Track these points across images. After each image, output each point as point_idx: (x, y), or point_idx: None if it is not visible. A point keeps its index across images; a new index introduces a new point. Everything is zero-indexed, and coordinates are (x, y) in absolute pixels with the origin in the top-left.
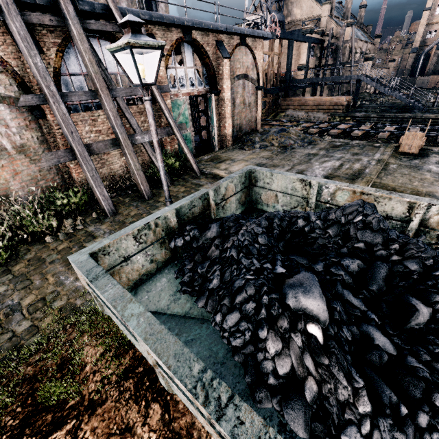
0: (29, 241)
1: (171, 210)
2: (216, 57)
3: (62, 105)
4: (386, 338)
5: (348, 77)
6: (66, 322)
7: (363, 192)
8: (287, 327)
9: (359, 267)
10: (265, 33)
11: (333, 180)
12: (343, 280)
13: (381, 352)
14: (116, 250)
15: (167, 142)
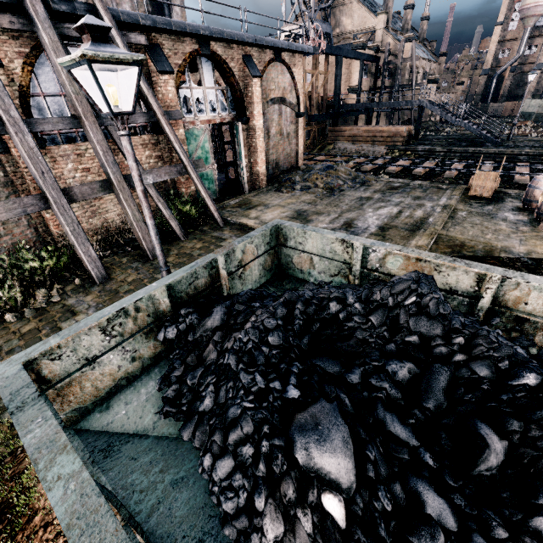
0: None
1: (160, 288)
2: (243, 76)
3: (28, 137)
4: (443, 501)
5: (408, 102)
6: (17, 443)
7: (420, 258)
8: (293, 498)
9: (411, 372)
10: (305, 47)
11: (390, 231)
12: (387, 397)
13: (434, 531)
14: (72, 350)
15: (181, 183)
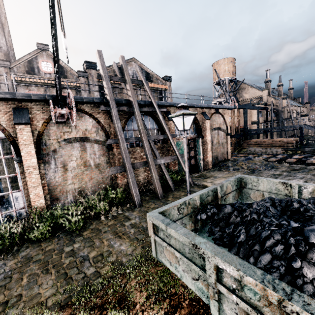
0: (91, 218)
1: (197, 195)
2: (201, 119)
3: (125, 144)
4: None
5: (291, 126)
6: (117, 271)
7: None
8: None
9: None
10: (230, 106)
11: None
12: None
13: None
14: (168, 214)
15: (171, 164)
